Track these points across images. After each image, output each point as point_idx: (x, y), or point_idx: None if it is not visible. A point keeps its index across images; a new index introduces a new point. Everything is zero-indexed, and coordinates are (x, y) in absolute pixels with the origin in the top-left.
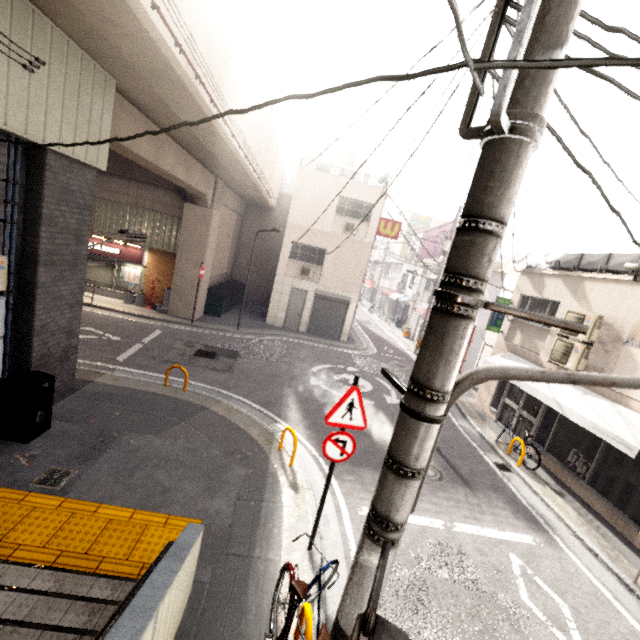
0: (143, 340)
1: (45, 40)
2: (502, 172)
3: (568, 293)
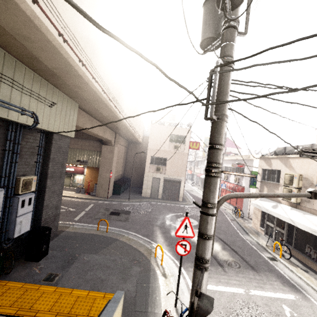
0: (85, 209)
1: (56, 96)
2: (217, 130)
3: (283, 165)
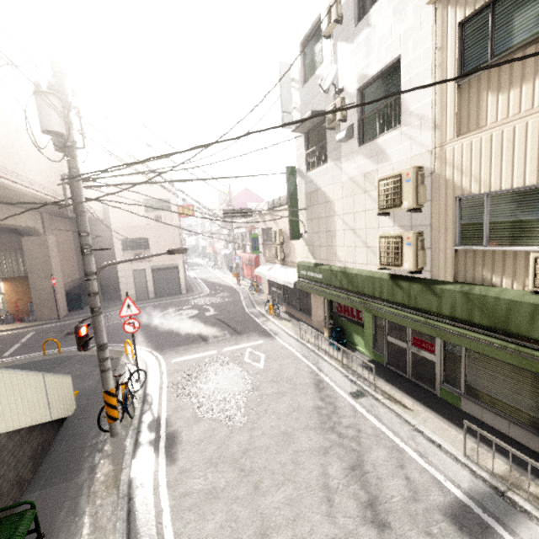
0: (20, 341)
1: None
2: (79, 223)
3: (272, 222)
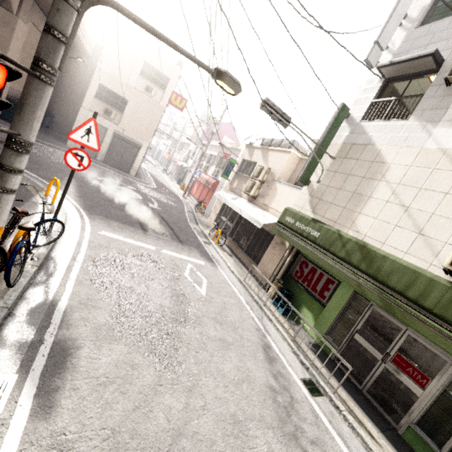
0: None
1: None
2: None
3: (262, 157)
